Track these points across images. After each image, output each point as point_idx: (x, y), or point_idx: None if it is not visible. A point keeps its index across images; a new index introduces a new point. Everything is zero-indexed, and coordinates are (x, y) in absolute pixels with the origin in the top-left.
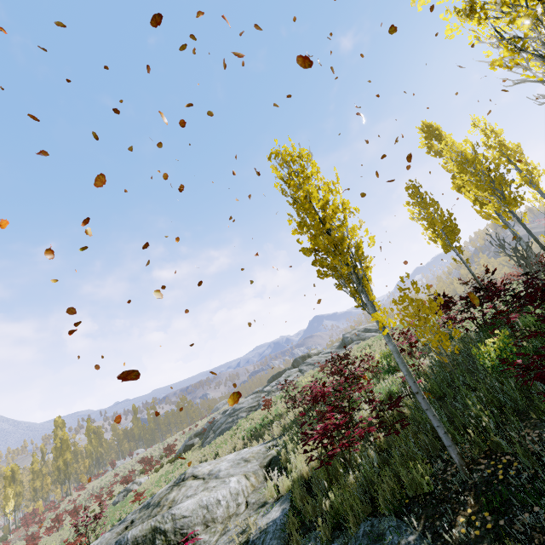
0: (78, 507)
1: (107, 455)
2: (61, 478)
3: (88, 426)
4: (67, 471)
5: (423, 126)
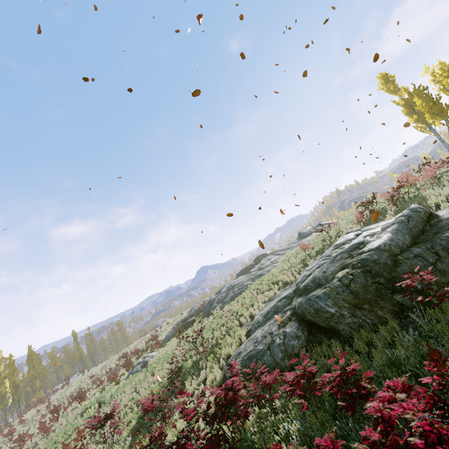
0: (82, 393)
1: (47, 381)
2: (4, 404)
3: (30, 352)
4: (16, 393)
5: (383, 75)
